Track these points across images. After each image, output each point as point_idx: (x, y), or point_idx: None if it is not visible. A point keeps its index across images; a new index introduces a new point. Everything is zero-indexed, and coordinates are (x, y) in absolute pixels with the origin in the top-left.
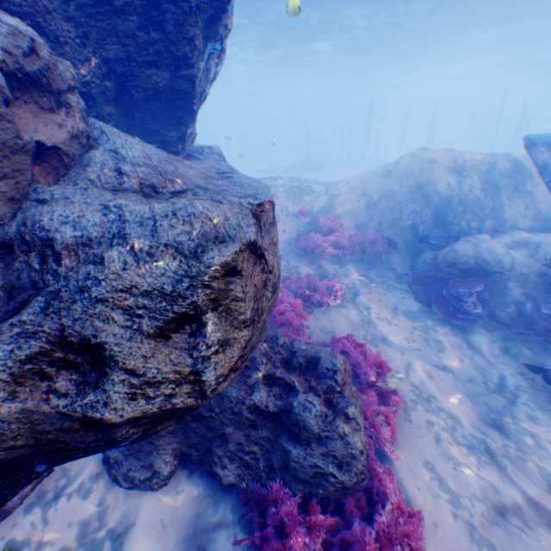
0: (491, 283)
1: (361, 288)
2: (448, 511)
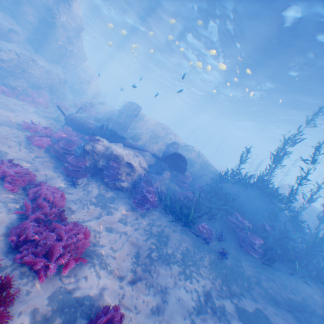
0: None
1: None
2: (17, 103)
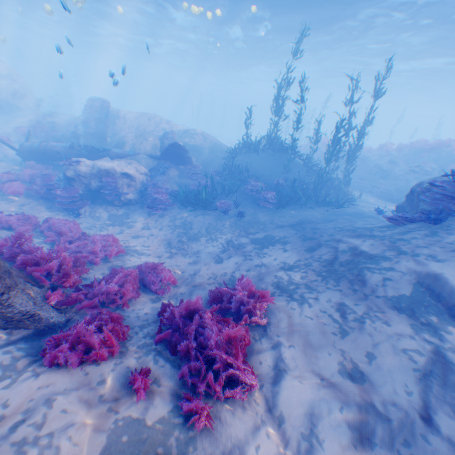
0: None
1: None
2: None
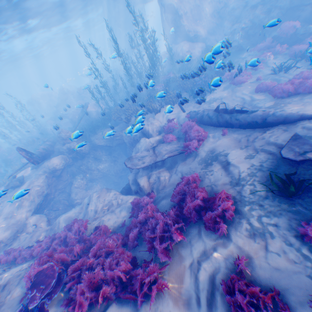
0: None
1: None
2: None
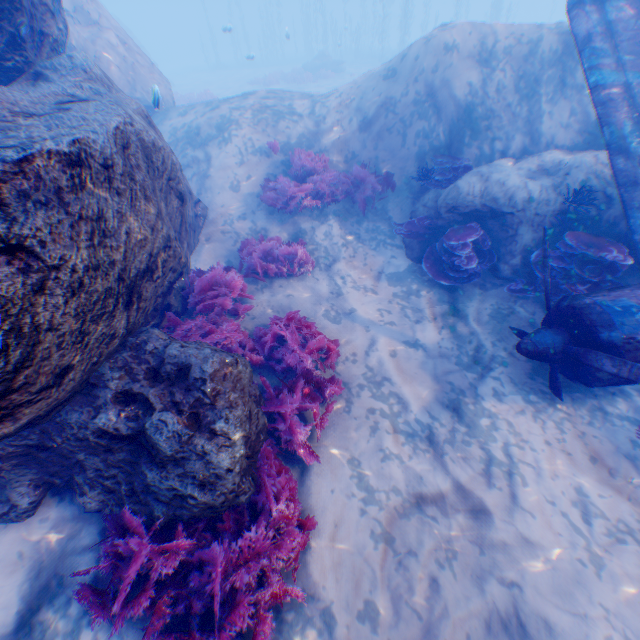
0: (500, 229)
1: (342, 249)
2: (356, 509)
